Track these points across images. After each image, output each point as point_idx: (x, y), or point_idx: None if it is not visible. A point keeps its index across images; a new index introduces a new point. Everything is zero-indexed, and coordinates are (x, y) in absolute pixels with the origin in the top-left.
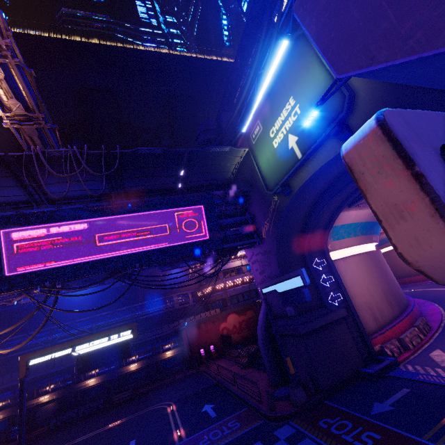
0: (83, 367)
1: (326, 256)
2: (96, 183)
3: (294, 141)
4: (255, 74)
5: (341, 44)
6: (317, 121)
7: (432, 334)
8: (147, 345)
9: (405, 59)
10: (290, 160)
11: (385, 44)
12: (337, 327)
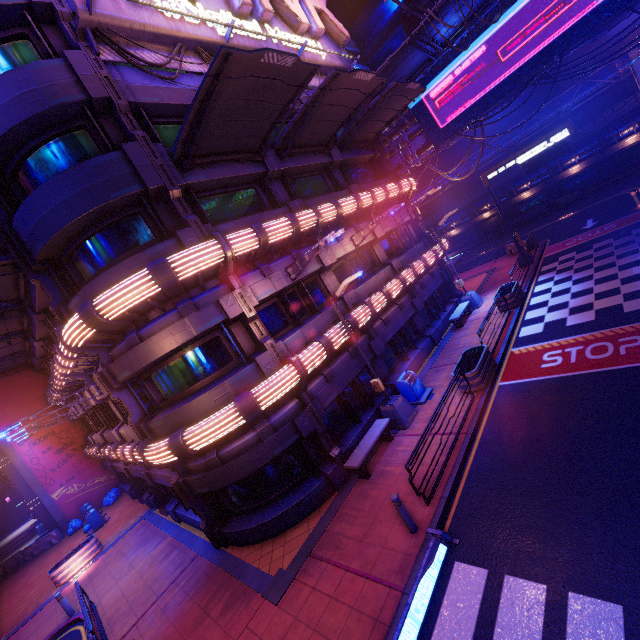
0: (528, 170)
1: None
2: None
3: None
4: None
5: None
6: None
7: None
8: (589, 141)
9: None
10: None
11: None
12: None
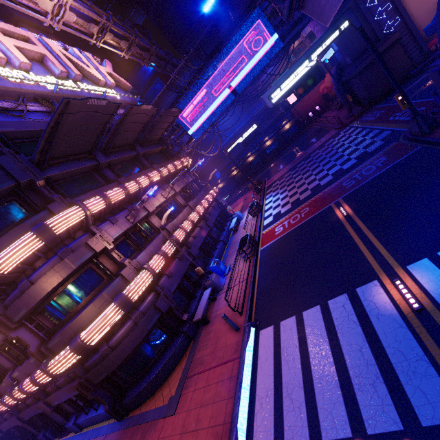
0: (245, 145)
1: None
2: (195, 65)
3: None
4: None
5: None
6: None
7: None
8: (270, 128)
9: None
10: None
11: None
12: (389, 52)
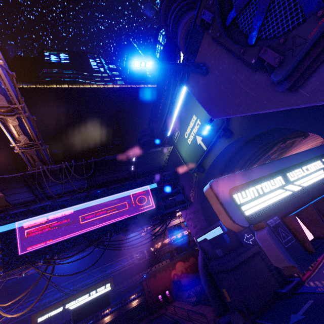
0: (77, 318)
1: None
2: (78, 181)
3: (200, 140)
4: (170, 102)
5: (211, 104)
6: (211, 128)
7: (323, 255)
8: (116, 298)
9: (240, 115)
10: (200, 151)
11: (230, 107)
12: (254, 260)
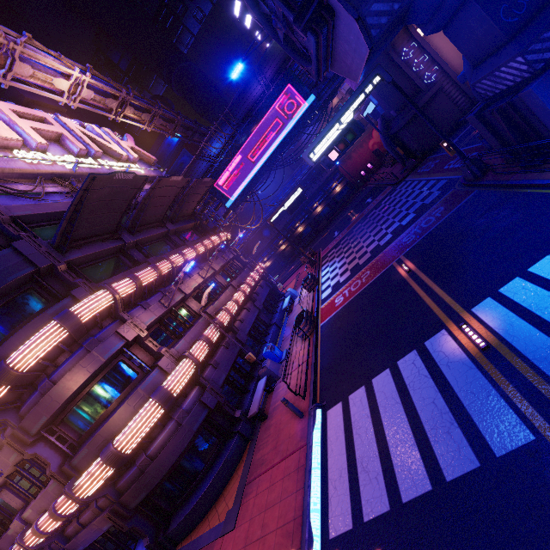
0: (291, 212)
1: (414, 38)
2: (226, 131)
3: None
4: None
5: None
6: None
7: None
8: (319, 193)
9: None
10: None
11: None
12: (434, 101)
